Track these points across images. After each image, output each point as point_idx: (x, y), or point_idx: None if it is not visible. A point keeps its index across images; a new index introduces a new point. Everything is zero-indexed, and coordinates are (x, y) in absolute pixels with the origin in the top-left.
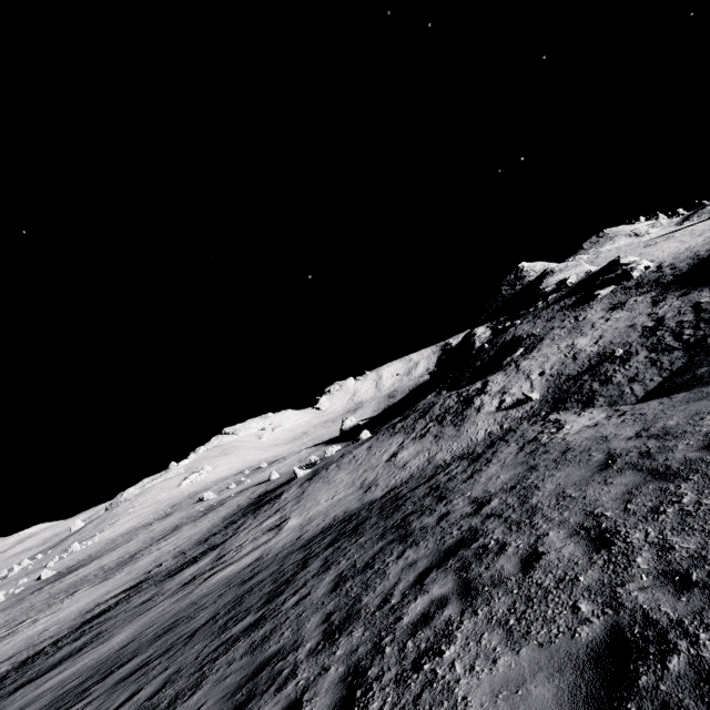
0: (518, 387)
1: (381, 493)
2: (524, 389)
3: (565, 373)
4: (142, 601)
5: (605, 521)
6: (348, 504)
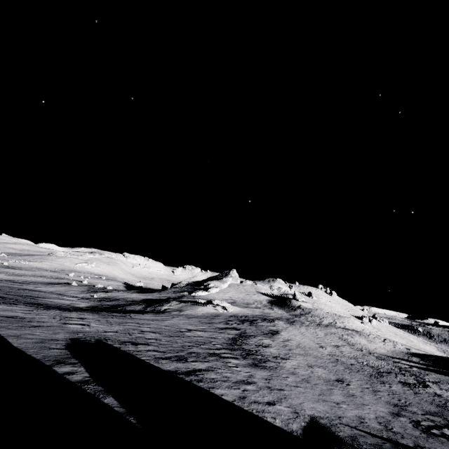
0: (104, 294)
1: (49, 292)
2: (102, 295)
3: (107, 297)
4: (3, 282)
5: (17, 291)
6: (45, 290)
